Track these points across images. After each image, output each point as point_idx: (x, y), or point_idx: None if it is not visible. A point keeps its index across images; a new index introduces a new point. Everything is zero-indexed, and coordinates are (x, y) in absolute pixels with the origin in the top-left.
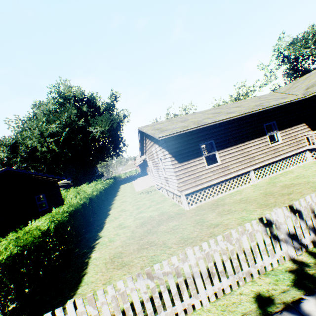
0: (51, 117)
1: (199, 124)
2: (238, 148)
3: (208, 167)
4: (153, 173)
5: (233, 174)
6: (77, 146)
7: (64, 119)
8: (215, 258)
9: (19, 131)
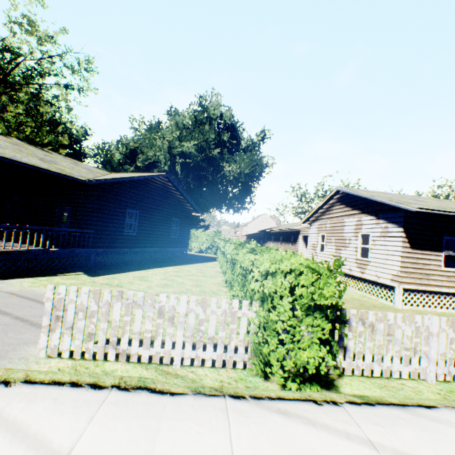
0: (182, 133)
1: None
2: None
3: (443, 269)
4: (317, 249)
5: None
6: (203, 180)
7: (201, 142)
8: None
9: (141, 135)
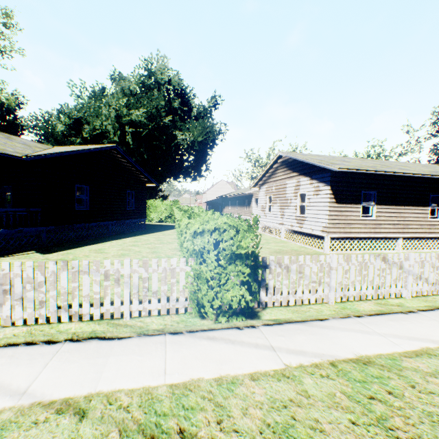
0: (130, 100)
1: (376, 169)
2: (397, 210)
3: (361, 218)
4: (265, 210)
5: (383, 235)
6: (157, 150)
7: (151, 109)
8: (425, 267)
9: (84, 103)
